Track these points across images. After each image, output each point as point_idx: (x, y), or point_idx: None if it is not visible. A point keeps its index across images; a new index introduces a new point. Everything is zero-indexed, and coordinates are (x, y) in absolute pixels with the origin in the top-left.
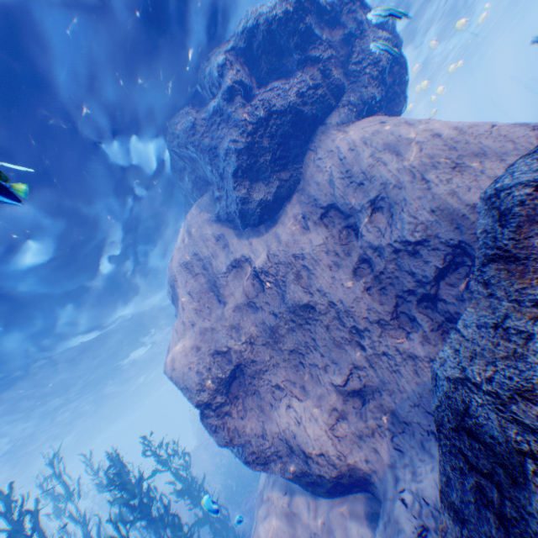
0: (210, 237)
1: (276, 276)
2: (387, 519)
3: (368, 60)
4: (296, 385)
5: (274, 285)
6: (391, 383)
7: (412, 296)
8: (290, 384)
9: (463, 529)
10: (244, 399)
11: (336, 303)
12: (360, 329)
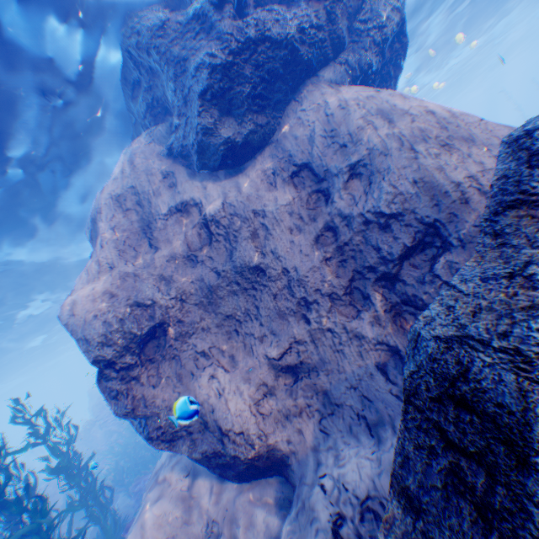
0: (156, 172)
1: (229, 229)
2: (302, 506)
3: (376, 23)
4: (226, 355)
5: (224, 239)
6: (331, 363)
7: (372, 273)
8: (219, 353)
9: (418, 521)
10: (159, 364)
11: (290, 270)
12: (310, 302)
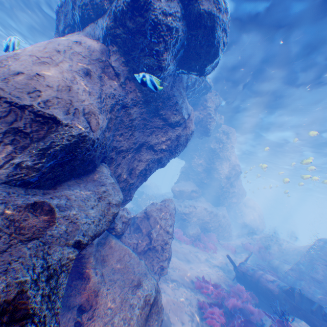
0: None
1: None
2: None
3: None
4: None
5: None
6: None
7: None
8: None
9: None
10: None
11: None
12: None
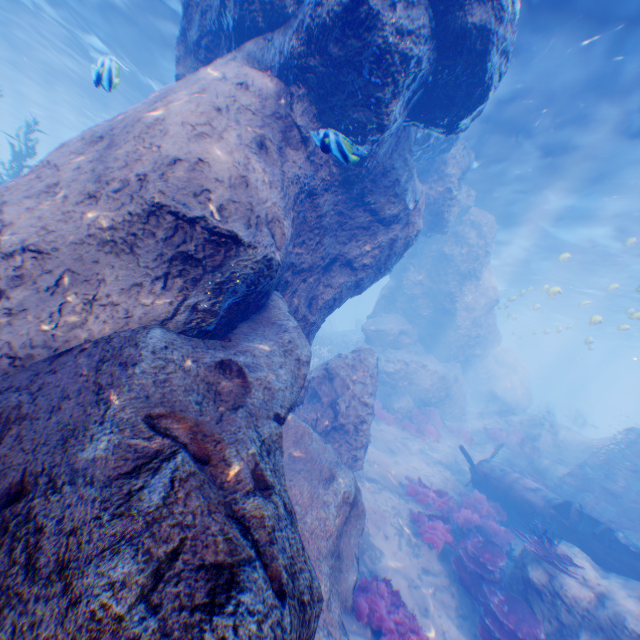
0: None
1: None
2: None
3: None
4: None
5: None
6: None
7: None
8: None
9: None
10: None
11: None
12: None
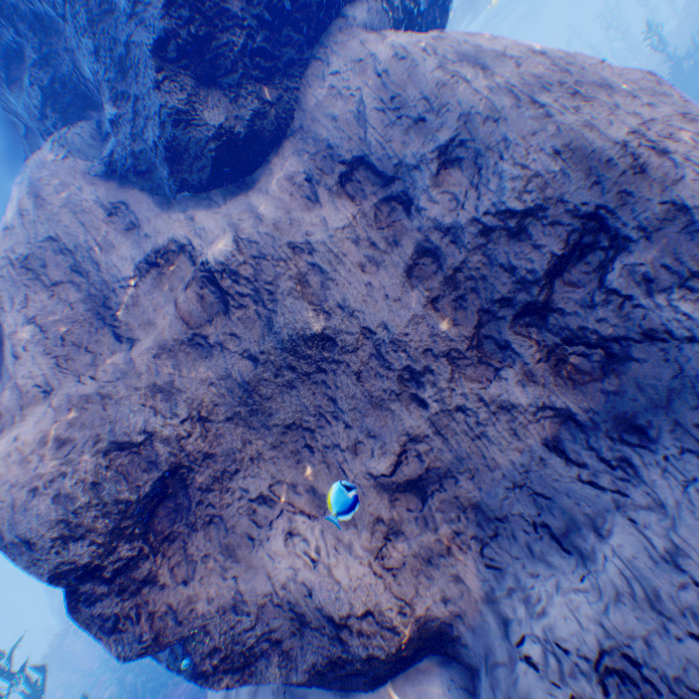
0: (94, 208)
1: (257, 282)
2: None
3: None
4: (300, 490)
5: (252, 300)
6: (474, 458)
7: (507, 309)
8: (288, 491)
9: None
10: (188, 540)
11: (376, 329)
12: (419, 373)
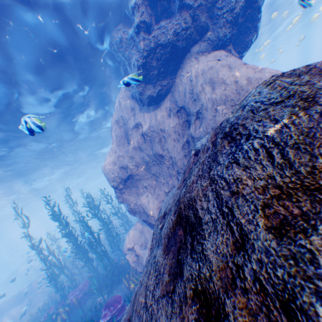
0: (128, 108)
1: (151, 138)
2: None
3: (227, 7)
4: (152, 187)
5: (150, 142)
6: None
7: None
8: (149, 186)
9: None
10: (131, 188)
11: (173, 158)
12: (179, 172)
